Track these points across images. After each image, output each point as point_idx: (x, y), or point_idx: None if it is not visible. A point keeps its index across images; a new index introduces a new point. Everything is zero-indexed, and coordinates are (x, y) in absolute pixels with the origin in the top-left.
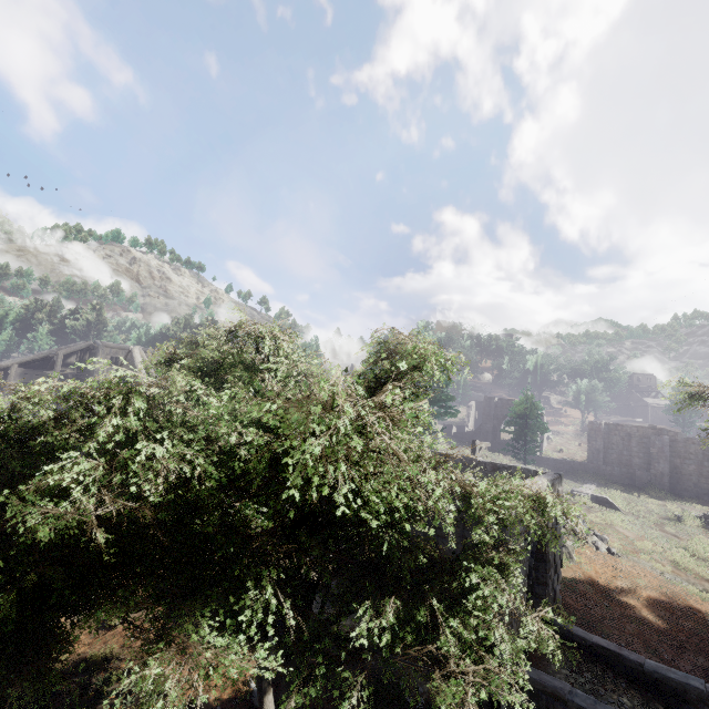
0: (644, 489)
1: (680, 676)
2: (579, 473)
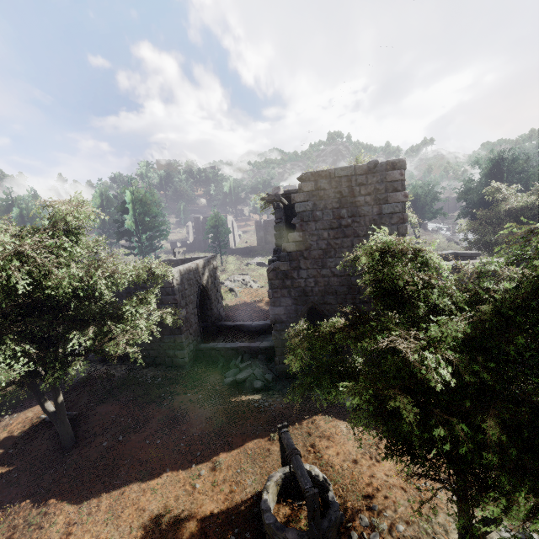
0: None
1: (263, 322)
2: (254, 252)
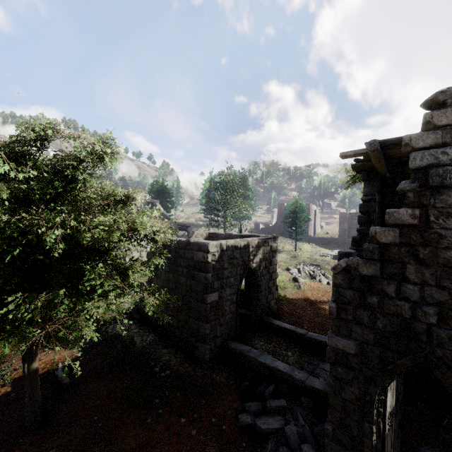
0: None
1: (323, 338)
2: (333, 244)
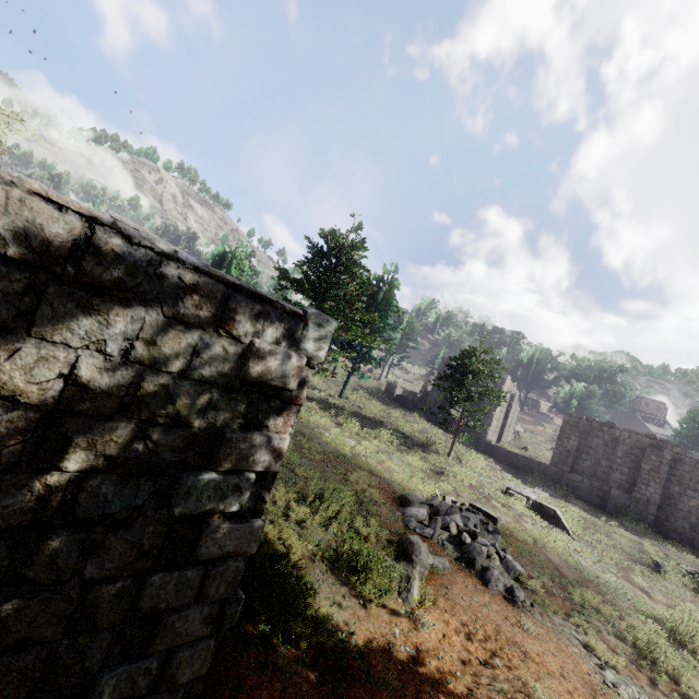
0: (616, 515)
1: None
2: (535, 475)
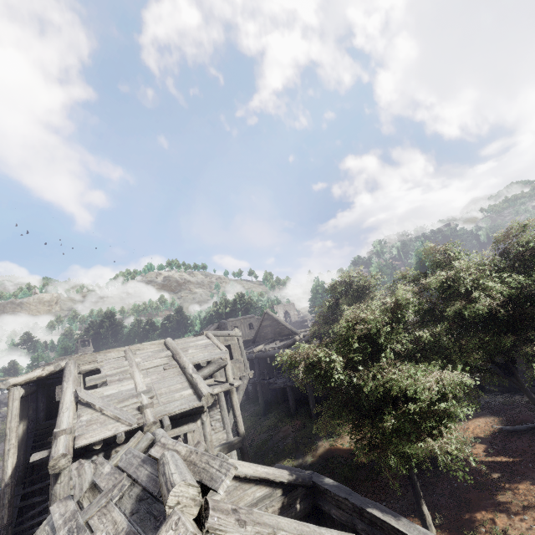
0: None
1: None
2: None
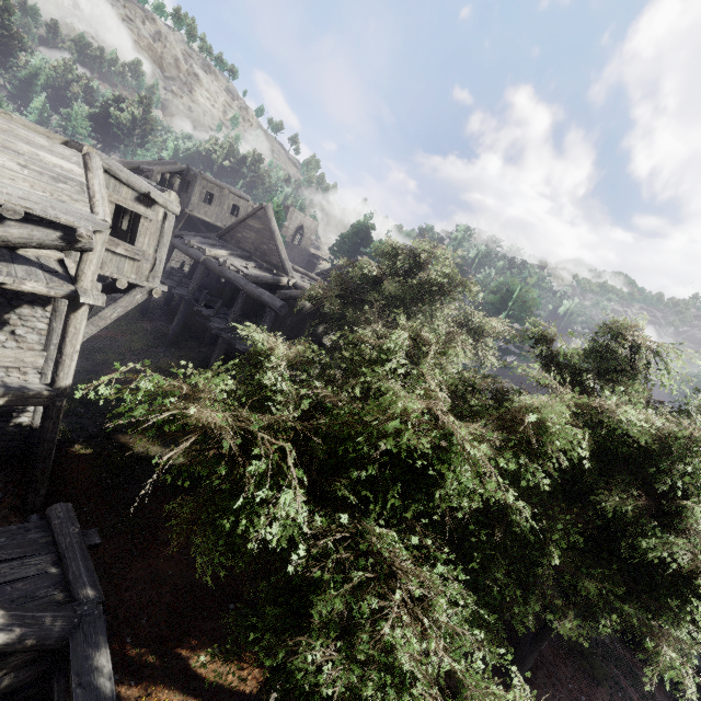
0: None
1: None
2: None
